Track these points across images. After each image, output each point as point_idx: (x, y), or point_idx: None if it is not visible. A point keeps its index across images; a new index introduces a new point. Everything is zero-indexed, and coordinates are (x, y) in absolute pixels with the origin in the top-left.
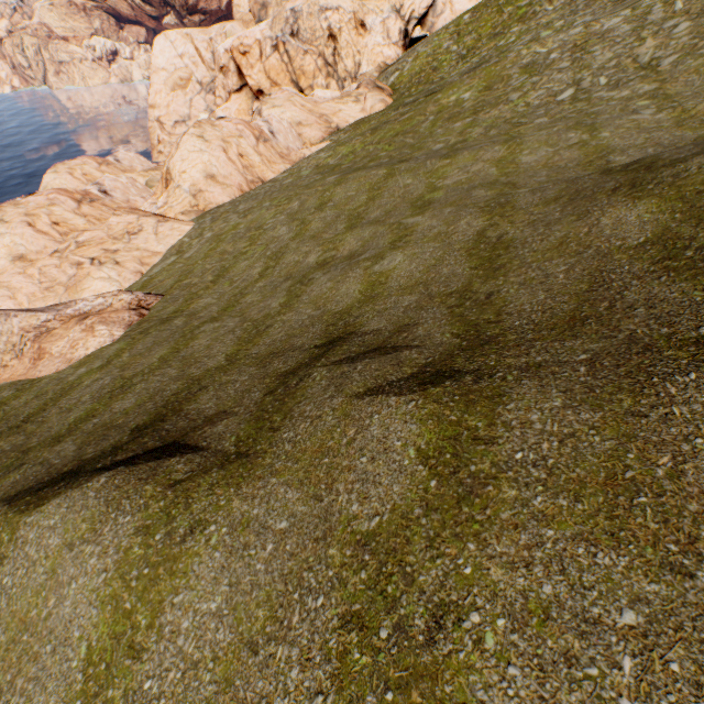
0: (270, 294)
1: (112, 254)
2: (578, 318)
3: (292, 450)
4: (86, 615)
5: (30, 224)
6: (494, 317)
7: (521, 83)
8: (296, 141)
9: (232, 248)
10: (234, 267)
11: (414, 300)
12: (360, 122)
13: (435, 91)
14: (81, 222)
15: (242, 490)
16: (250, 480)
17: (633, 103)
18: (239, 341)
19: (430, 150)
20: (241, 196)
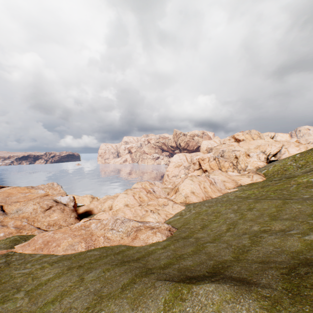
0: (237, 238)
1: (157, 210)
2: None
3: None
4: None
5: (133, 196)
6: None
7: None
8: (223, 186)
9: (206, 217)
10: (210, 225)
11: None
12: (251, 184)
13: (290, 177)
14: (146, 198)
15: None
16: None
17: None
18: (234, 252)
19: (301, 197)
20: (202, 201)
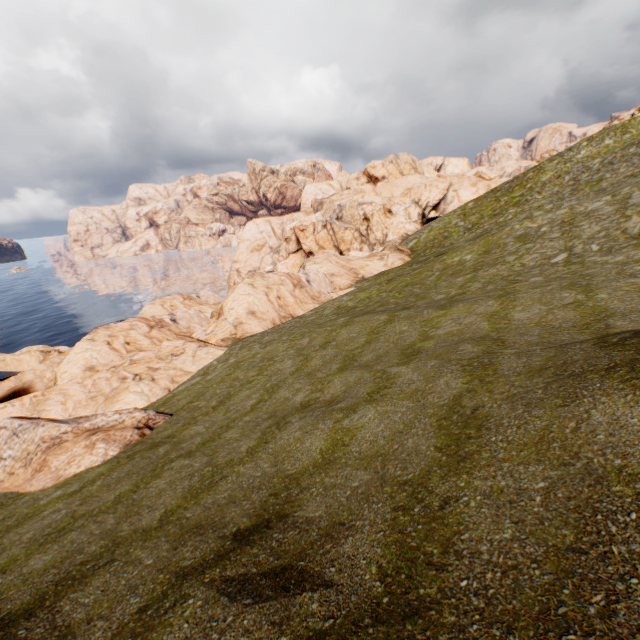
0: (248, 432)
1: (153, 371)
2: (552, 616)
3: None
4: None
5: (109, 343)
6: (438, 552)
7: (516, 248)
8: (328, 286)
9: (244, 375)
10: (236, 395)
11: (365, 480)
12: (381, 274)
13: (443, 253)
14: (147, 342)
15: None
16: None
17: (629, 267)
18: (187, 492)
19: (432, 299)
20: (272, 327)
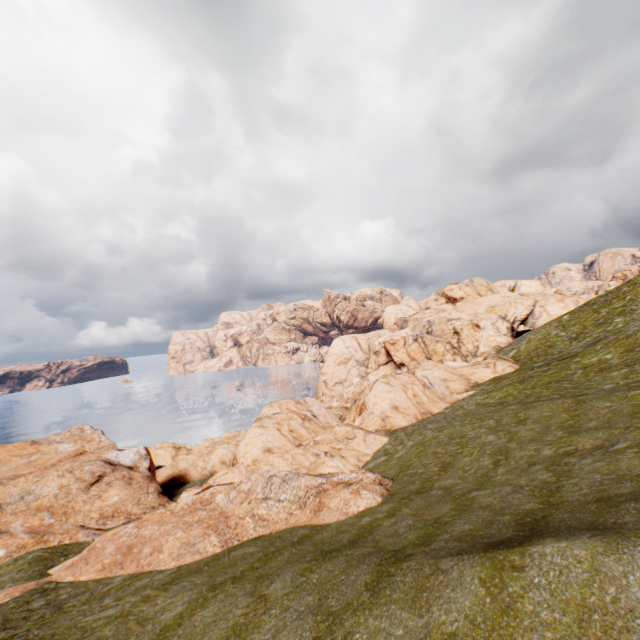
0: (523, 473)
1: (338, 450)
2: None
3: None
4: None
5: (278, 429)
6: None
7: None
8: (445, 390)
9: (442, 449)
10: (457, 461)
11: None
12: (497, 378)
13: (564, 357)
14: (304, 431)
15: None
16: None
17: None
18: (535, 496)
19: (600, 388)
20: (417, 421)
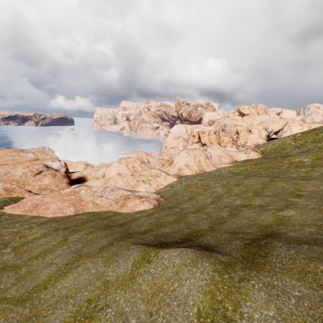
0: (218, 210)
1: (149, 180)
2: None
3: (282, 266)
4: (196, 295)
5: (126, 165)
6: None
7: None
8: (218, 161)
9: (195, 190)
10: (197, 197)
11: (313, 230)
12: (247, 160)
13: (285, 156)
14: (140, 169)
15: (261, 273)
16: (262, 271)
17: None
18: (211, 223)
19: (289, 176)
20: (195, 174)
